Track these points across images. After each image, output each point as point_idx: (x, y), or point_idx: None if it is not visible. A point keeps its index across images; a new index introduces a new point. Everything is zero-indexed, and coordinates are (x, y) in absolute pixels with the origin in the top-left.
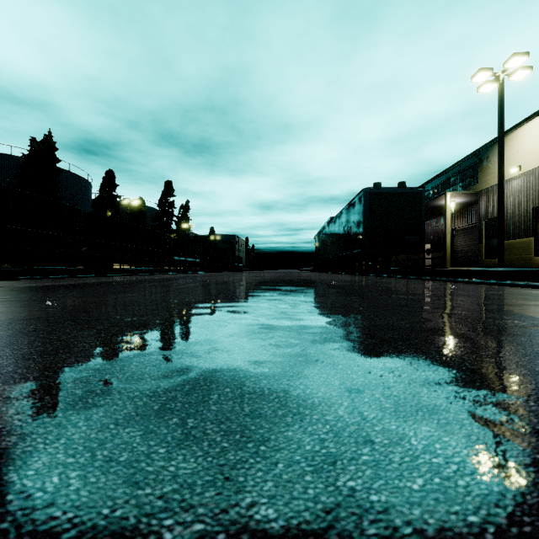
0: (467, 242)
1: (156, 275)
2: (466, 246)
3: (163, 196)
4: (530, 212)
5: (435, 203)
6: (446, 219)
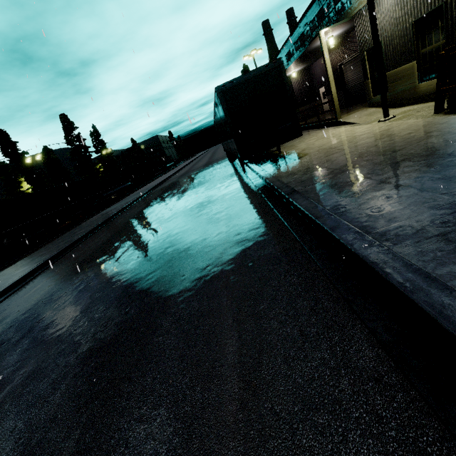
0: (357, 76)
1: (60, 265)
2: (356, 80)
3: (66, 133)
4: (409, 29)
5: (314, 46)
6: (327, 66)
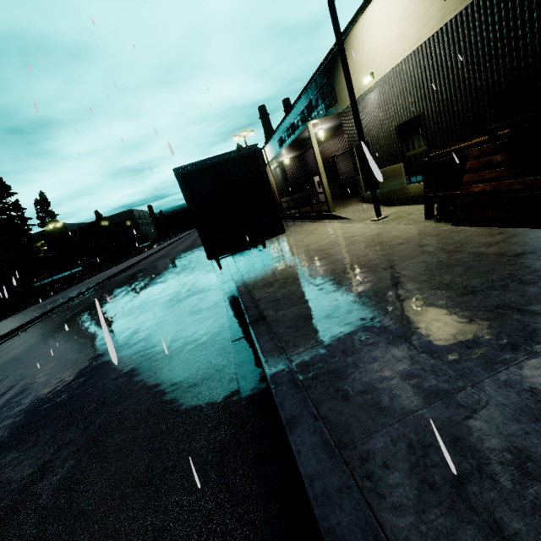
0: (349, 169)
1: None
2: (349, 173)
3: None
4: (393, 132)
5: (303, 135)
6: (316, 157)
